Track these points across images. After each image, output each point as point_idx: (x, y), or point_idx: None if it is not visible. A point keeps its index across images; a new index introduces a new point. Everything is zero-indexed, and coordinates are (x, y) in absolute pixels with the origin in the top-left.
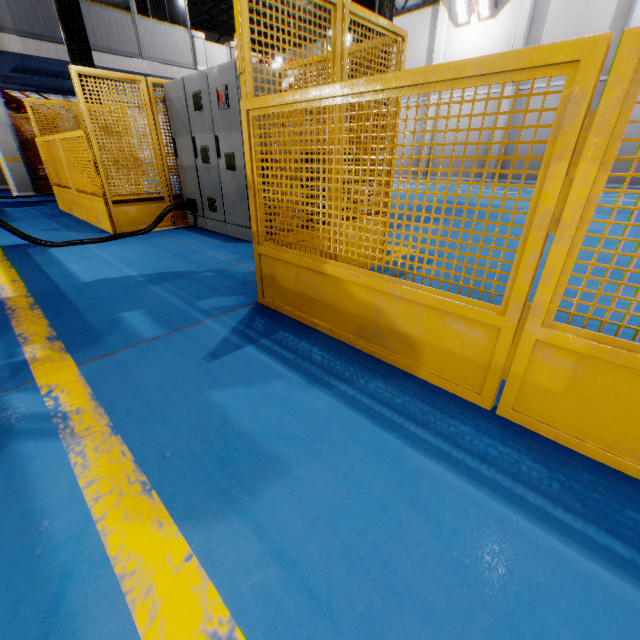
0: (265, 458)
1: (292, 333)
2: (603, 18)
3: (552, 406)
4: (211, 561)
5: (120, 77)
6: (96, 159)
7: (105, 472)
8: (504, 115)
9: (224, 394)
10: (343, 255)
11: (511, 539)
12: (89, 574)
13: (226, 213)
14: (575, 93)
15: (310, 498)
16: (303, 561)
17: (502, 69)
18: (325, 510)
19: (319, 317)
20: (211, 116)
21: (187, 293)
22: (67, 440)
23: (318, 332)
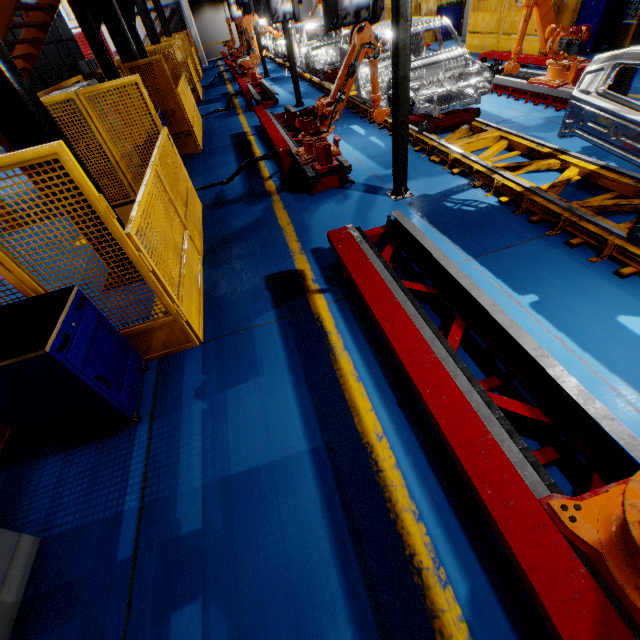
0: None
1: None
2: None
3: None
4: None
5: None
6: None
7: None
8: None
9: None
10: None
11: None
12: None
13: None
14: None
15: None
16: None
17: None
18: None
19: None
20: None
21: None
22: None
23: None
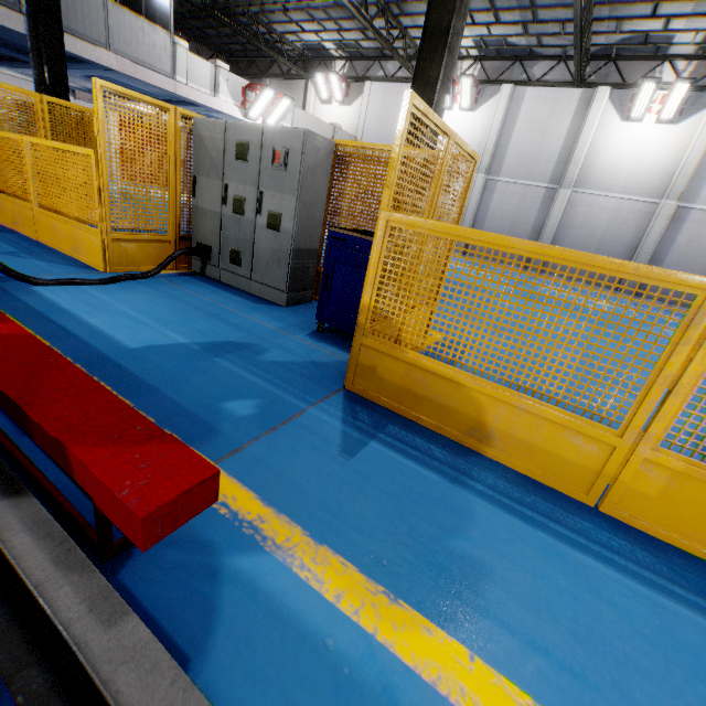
0: (466, 560)
1: (401, 427)
2: (558, 138)
3: (646, 506)
4: (490, 657)
5: (148, 101)
6: (103, 185)
7: (343, 585)
8: (476, 198)
9: (388, 496)
10: (469, 365)
11: (661, 612)
12: (406, 683)
13: (254, 270)
14: (702, 308)
15: (522, 594)
16: (552, 647)
17: (653, 277)
18: (539, 603)
19: (424, 413)
20: (258, 170)
21: (263, 371)
22: (278, 553)
23: (423, 427)
